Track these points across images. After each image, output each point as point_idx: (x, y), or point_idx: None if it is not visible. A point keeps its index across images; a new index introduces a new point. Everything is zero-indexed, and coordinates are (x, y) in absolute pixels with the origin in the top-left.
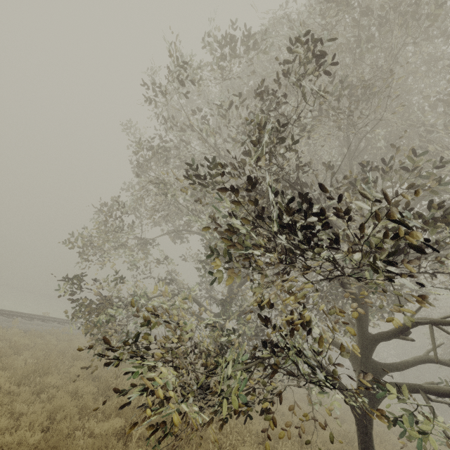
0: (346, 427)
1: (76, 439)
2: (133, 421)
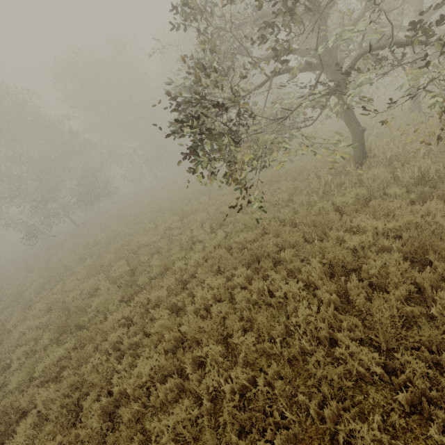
0: None
1: None
2: None
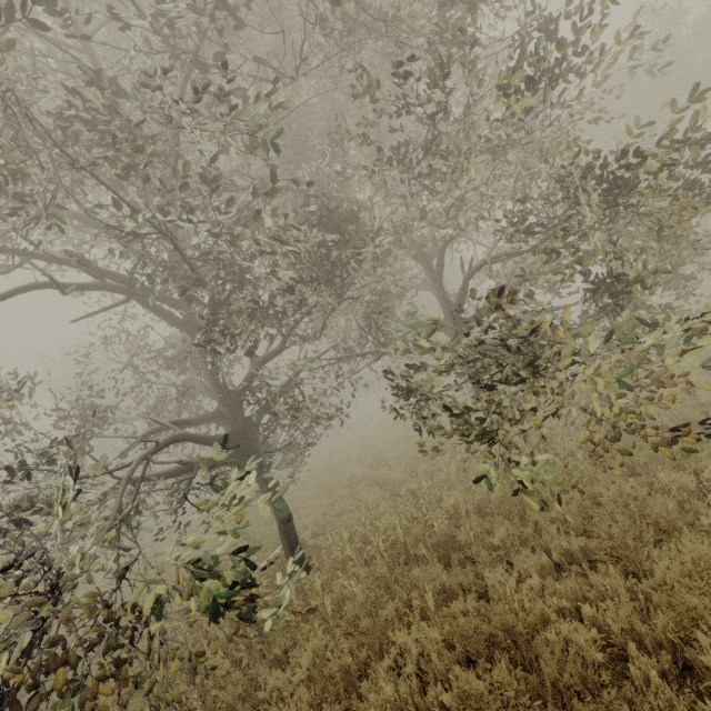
0: (357, 467)
1: (498, 659)
2: (399, 610)
